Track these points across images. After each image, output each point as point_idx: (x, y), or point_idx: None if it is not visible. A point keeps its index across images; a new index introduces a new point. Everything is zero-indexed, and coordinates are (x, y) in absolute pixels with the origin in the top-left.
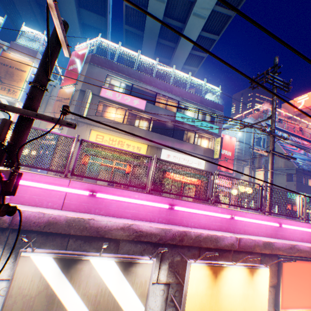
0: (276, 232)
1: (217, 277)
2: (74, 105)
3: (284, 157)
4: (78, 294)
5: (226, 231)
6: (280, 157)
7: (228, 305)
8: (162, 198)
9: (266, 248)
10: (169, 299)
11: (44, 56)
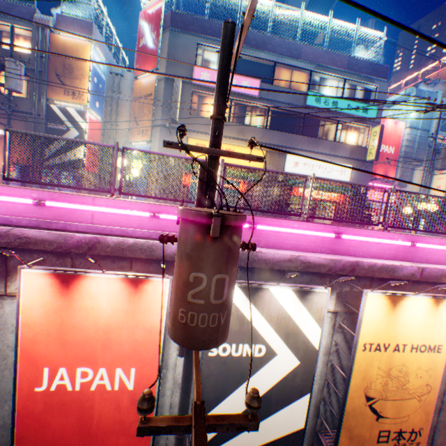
0: None
1: (395, 306)
2: (160, 104)
3: None
4: (262, 316)
5: (402, 261)
6: None
7: (405, 332)
8: (324, 226)
9: None
10: (336, 325)
11: (221, 80)
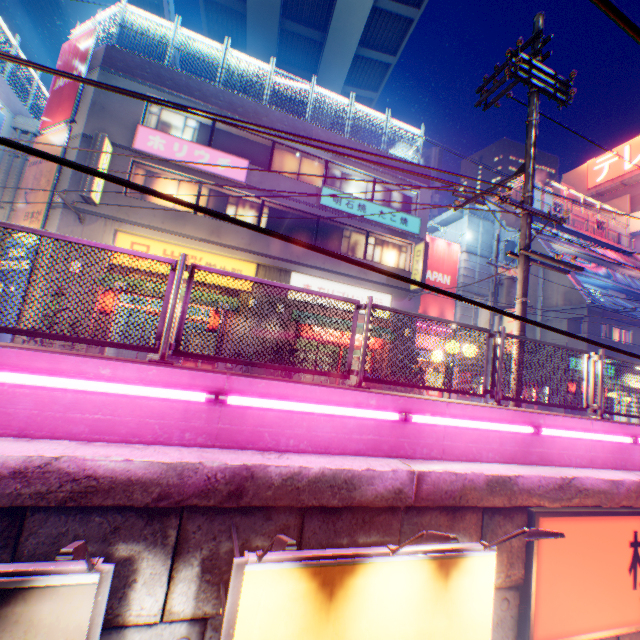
0: (528, 448)
1: (336, 597)
2: (70, 173)
3: (554, 268)
4: None
5: (393, 455)
6: (546, 266)
7: None
8: (193, 375)
9: (495, 493)
10: None
11: None
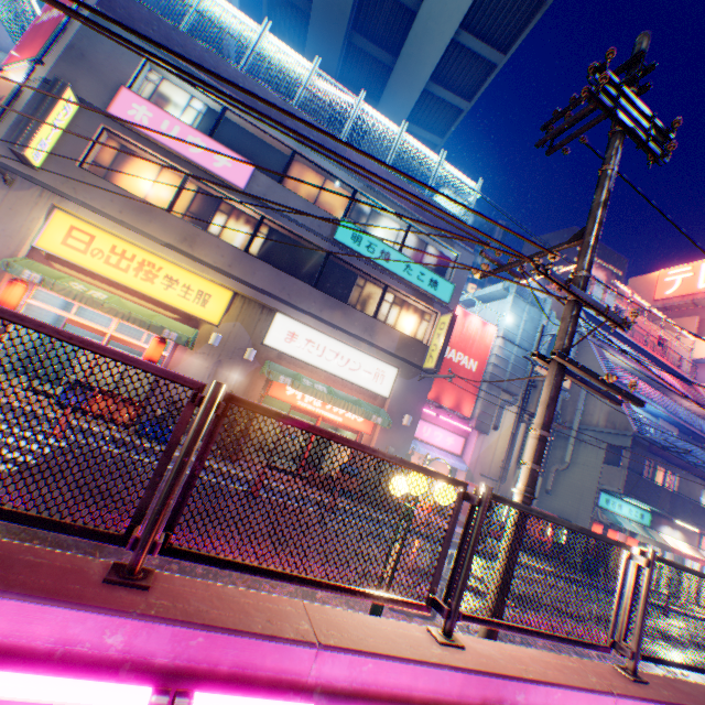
0: None
1: None
2: (13, 121)
3: (601, 391)
4: None
5: None
6: (589, 387)
7: None
8: None
9: None
10: None
11: None
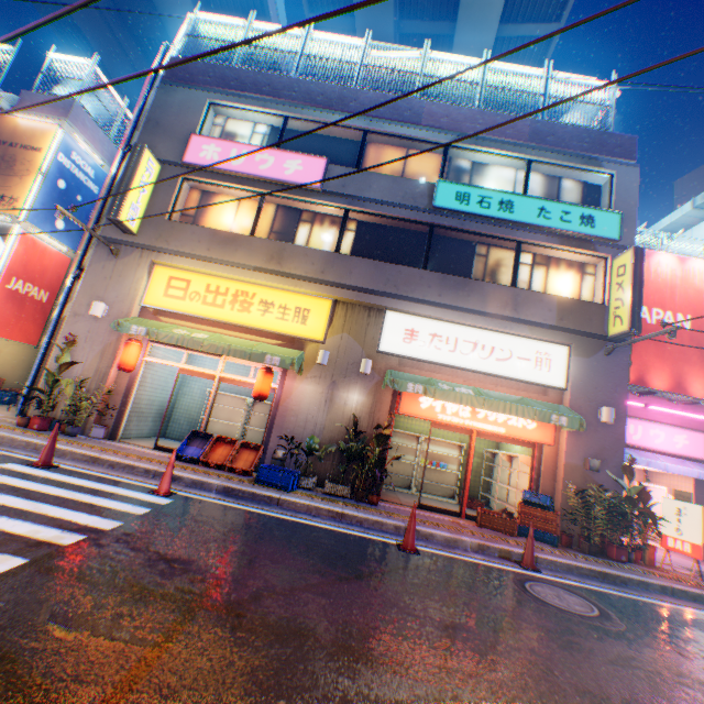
0: None
1: None
2: None
3: None
4: None
5: None
6: None
7: None
8: None
9: None
10: None
11: None
